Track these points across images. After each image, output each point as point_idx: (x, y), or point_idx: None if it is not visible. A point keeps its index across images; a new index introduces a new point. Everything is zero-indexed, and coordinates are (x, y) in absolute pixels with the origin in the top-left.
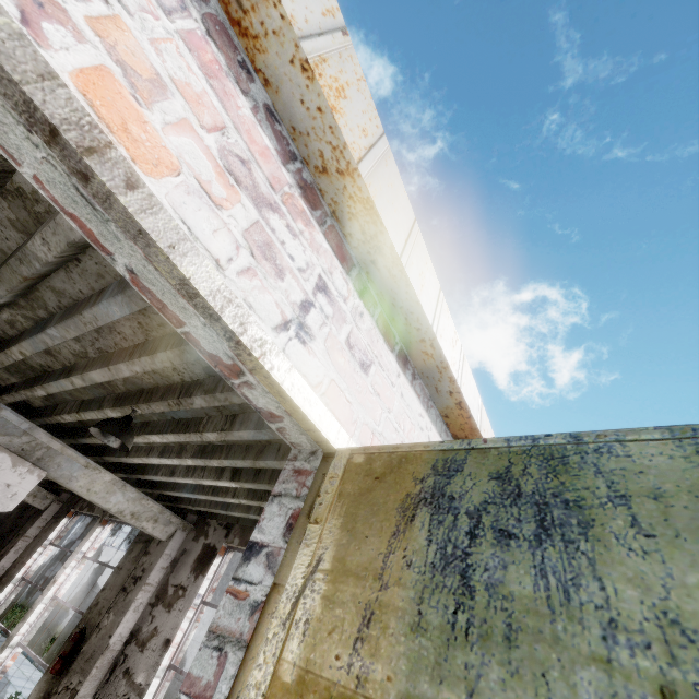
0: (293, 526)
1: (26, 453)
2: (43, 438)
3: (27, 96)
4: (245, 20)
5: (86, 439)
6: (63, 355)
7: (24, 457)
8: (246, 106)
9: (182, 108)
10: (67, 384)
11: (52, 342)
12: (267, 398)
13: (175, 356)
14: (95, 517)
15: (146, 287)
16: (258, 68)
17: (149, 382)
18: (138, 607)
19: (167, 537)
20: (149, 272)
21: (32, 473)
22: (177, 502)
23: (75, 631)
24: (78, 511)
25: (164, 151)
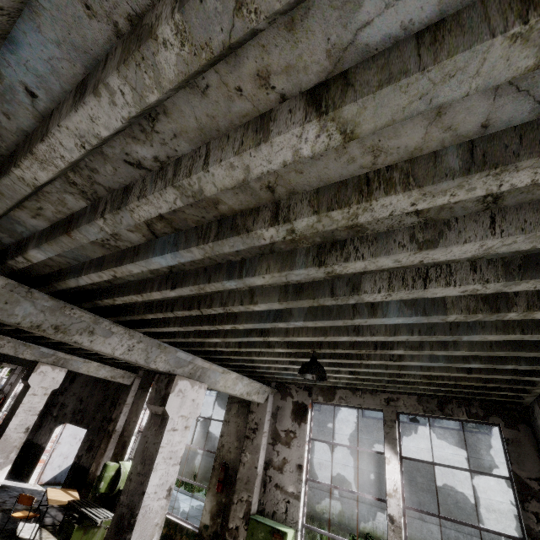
0: None
1: (192, 375)
2: (199, 363)
3: None
4: None
5: (222, 356)
6: None
7: (191, 378)
8: None
9: None
10: (256, 339)
11: (285, 326)
12: None
13: (417, 338)
14: None
15: None
16: None
17: None
18: (263, 447)
19: (264, 401)
20: None
21: (201, 388)
22: (265, 378)
23: (216, 464)
24: None
25: None
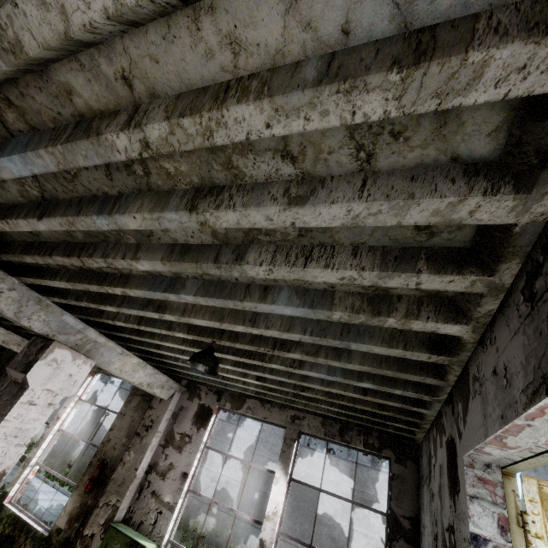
0: (506, 529)
1: (79, 347)
2: (92, 335)
3: None
4: None
5: (124, 334)
6: None
7: (77, 350)
8: None
9: None
10: (152, 315)
11: (177, 300)
12: (503, 453)
13: (309, 339)
14: None
15: (522, 428)
16: None
17: None
18: (152, 448)
19: (168, 398)
20: (546, 431)
21: (86, 363)
22: (175, 373)
23: (95, 460)
24: None
25: None
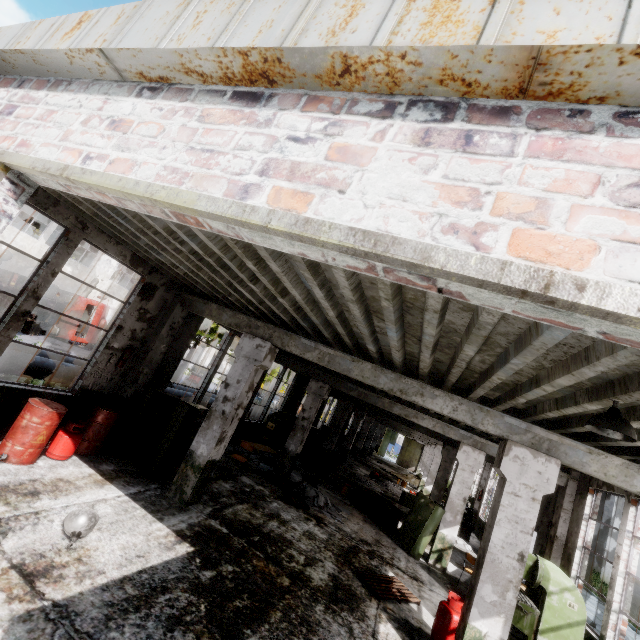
0: None
1: (536, 446)
2: (540, 433)
3: (504, 285)
4: (553, 87)
5: (574, 429)
6: (525, 371)
7: (536, 449)
8: (600, 140)
9: (564, 201)
10: (539, 392)
11: (517, 367)
12: None
13: (638, 350)
14: (618, 495)
15: (622, 339)
16: (585, 100)
17: (614, 374)
18: None
19: None
20: (621, 330)
21: (549, 462)
22: None
23: None
24: (596, 489)
25: (577, 243)
